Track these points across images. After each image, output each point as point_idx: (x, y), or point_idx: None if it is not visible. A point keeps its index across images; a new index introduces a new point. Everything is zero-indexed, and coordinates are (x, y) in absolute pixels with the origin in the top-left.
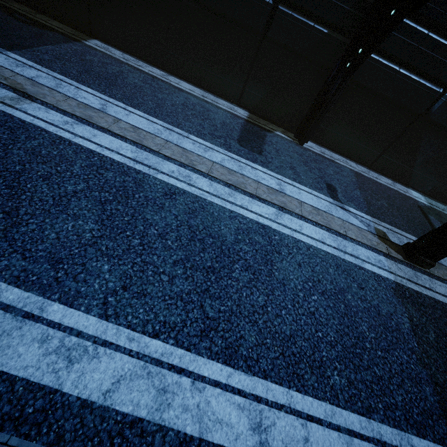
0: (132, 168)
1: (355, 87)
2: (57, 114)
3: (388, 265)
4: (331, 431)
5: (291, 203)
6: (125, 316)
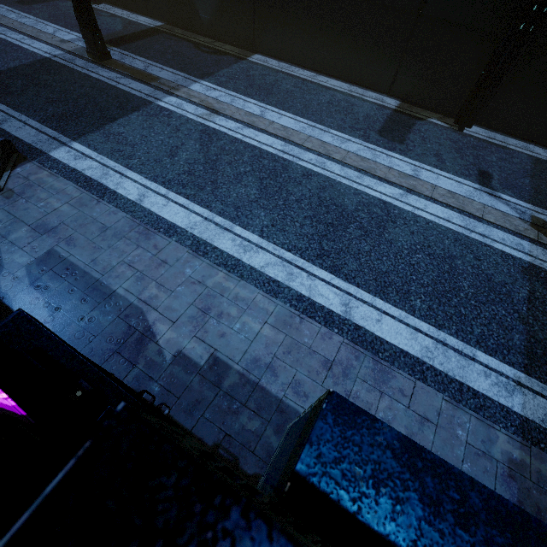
0: (281, 157)
1: (541, 50)
2: (233, 122)
3: (529, 249)
4: (400, 324)
5: (422, 186)
6: (272, 239)
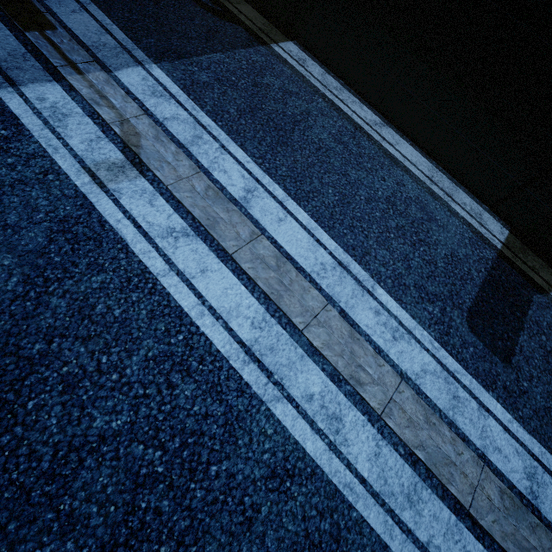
0: (235, 376)
1: None
2: (166, 206)
3: None
4: None
5: None
6: None
